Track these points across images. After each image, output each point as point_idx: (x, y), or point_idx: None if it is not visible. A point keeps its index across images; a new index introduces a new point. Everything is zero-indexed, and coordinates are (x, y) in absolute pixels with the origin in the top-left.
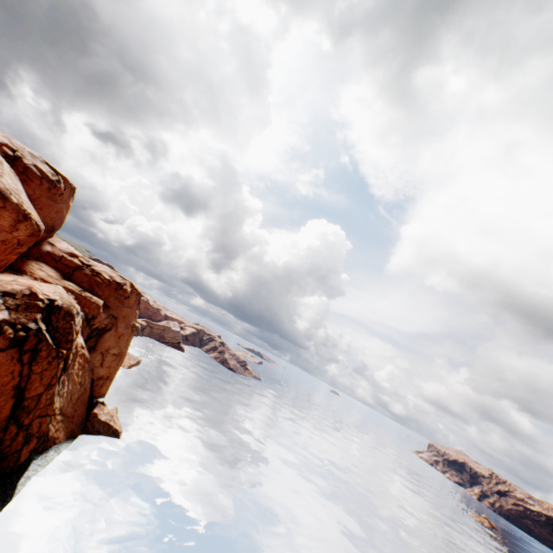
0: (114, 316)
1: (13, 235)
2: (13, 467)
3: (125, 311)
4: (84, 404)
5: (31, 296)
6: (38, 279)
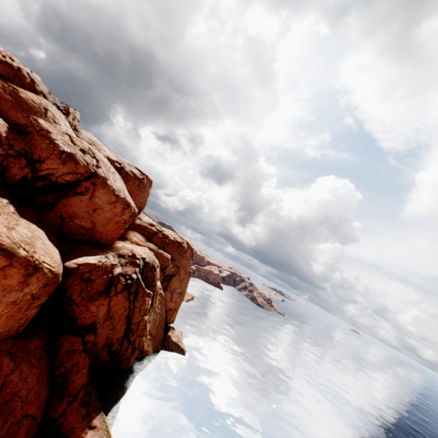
0: (177, 266)
1: (122, 217)
2: (126, 368)
3: (184, 262)
4: (162, 328)
5: (132, 256)
6: (134, 242)
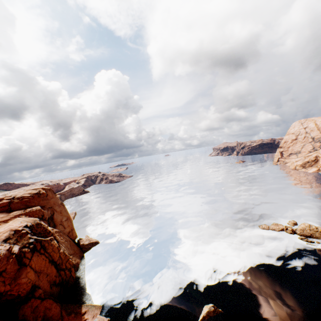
0: (50, 207)
1: None
2: (74, 281)
3: (52, 201)
4: (74, 245)
5: (16, 232)
6: None
